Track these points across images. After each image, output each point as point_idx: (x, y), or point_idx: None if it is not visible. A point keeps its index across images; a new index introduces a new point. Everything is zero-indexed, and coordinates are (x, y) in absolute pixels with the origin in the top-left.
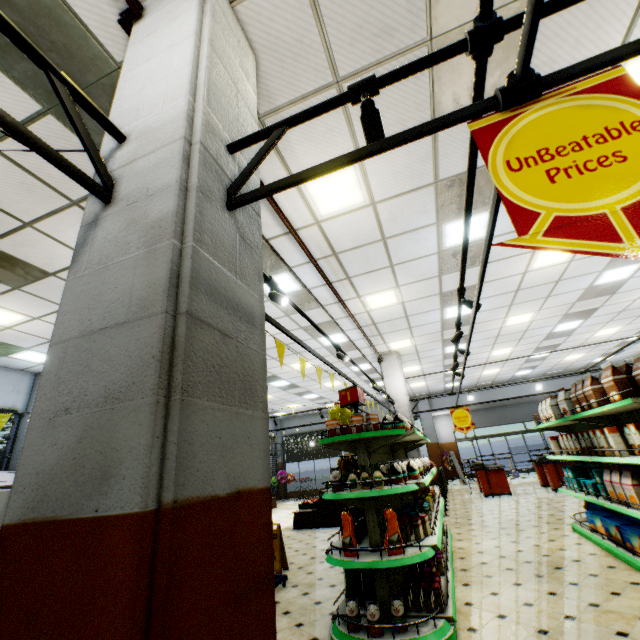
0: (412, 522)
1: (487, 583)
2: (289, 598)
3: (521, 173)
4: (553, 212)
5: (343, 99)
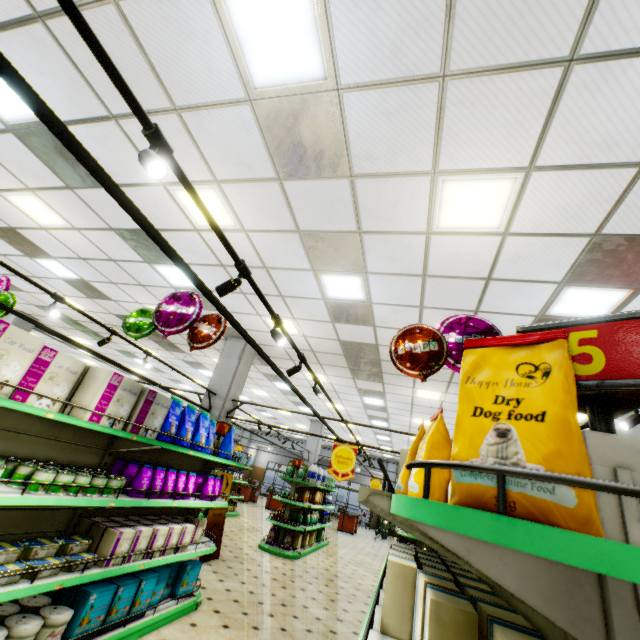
0: None
1: None
2: None
3: None
4: None
5: None
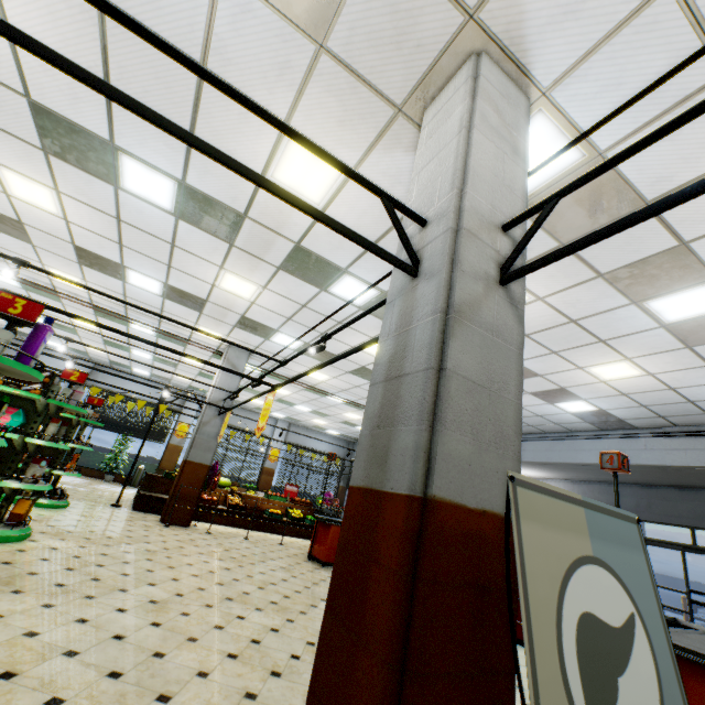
0: None
1: None
2: None
3: None
4: None
5: None
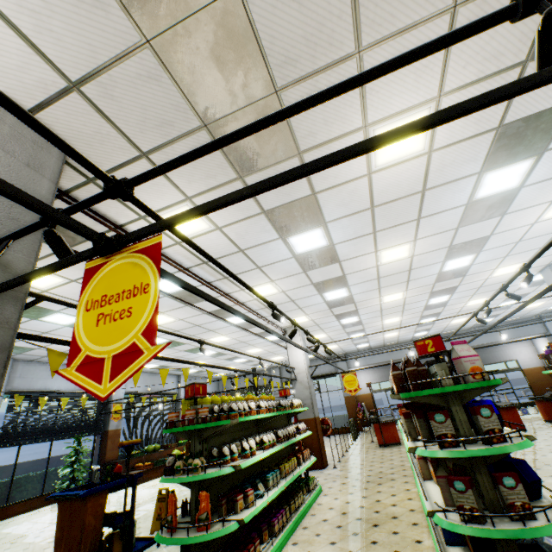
0: (233, 497)
1: (311, 542)
2: None
3: (89, 313)
4: (87, 351)
5: (41, 224)
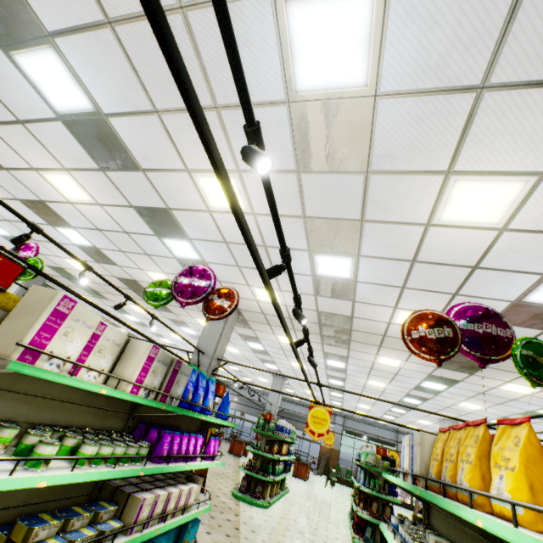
0: None
1: None
2: None
3: None
4: None
5: None
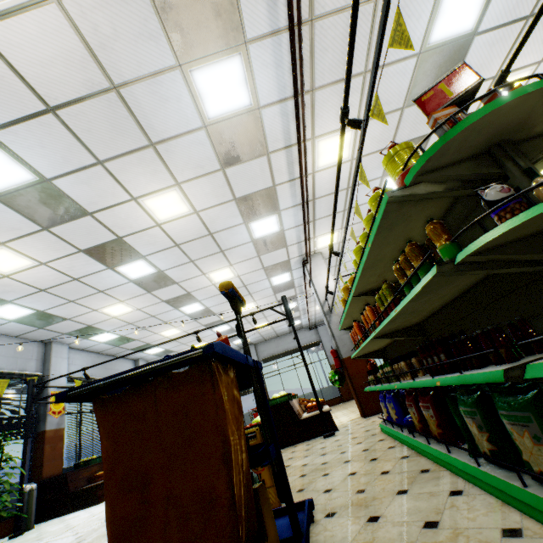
0: None
1: None
2: (353, 537)
3: None
4: None
5: None
